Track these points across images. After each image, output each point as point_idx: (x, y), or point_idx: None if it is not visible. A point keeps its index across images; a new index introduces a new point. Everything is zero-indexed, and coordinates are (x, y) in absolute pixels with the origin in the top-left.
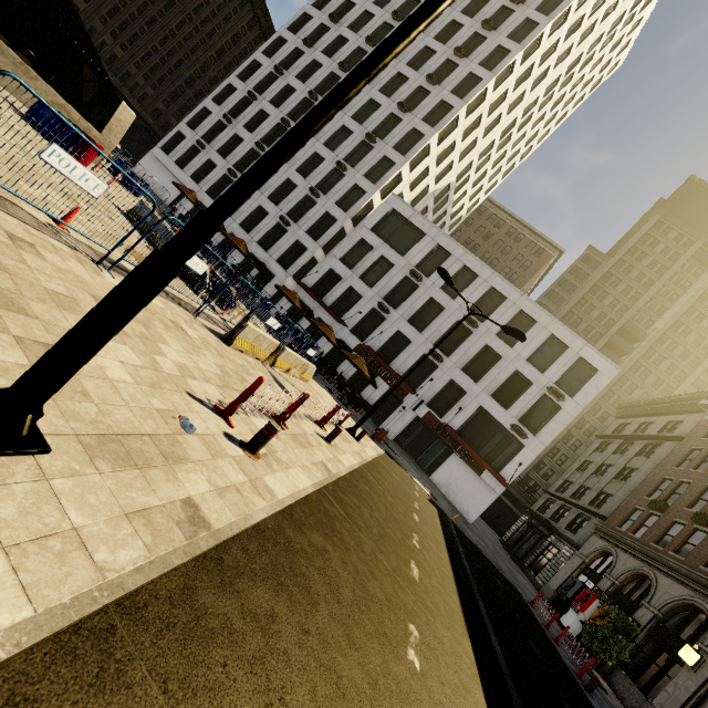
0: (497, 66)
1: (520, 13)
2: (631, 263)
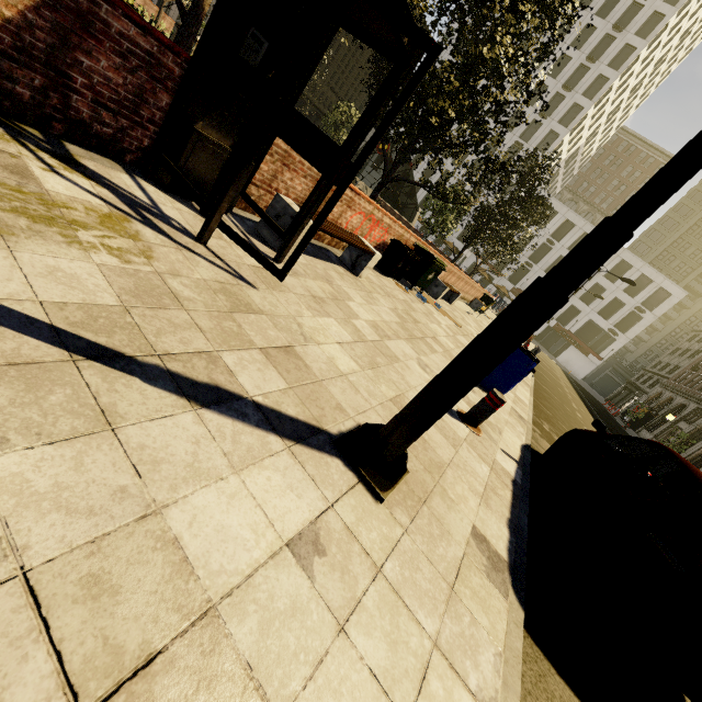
0: (622, 65)
1: (649, 7)
2: None
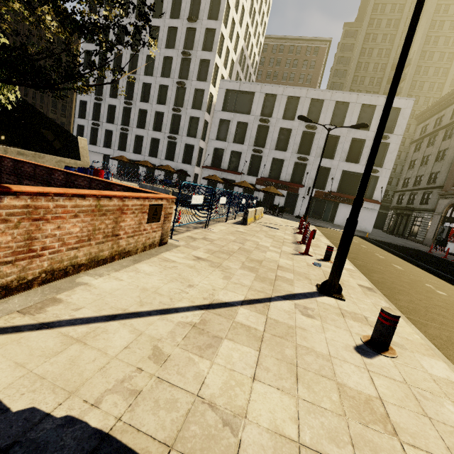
0: None
1: None
2: (378, 18)
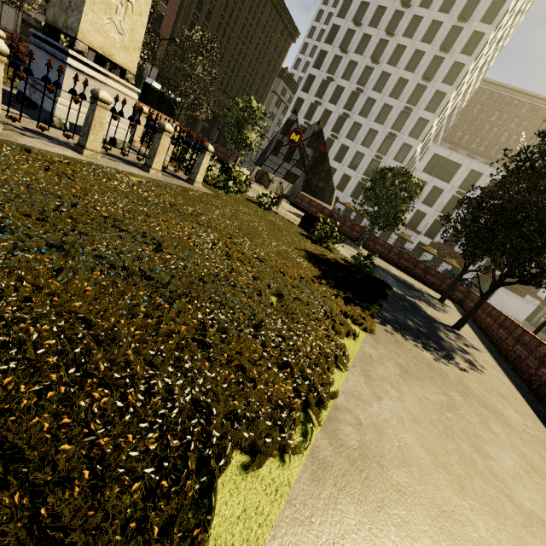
0: (495, 18)
1: None
2: None
